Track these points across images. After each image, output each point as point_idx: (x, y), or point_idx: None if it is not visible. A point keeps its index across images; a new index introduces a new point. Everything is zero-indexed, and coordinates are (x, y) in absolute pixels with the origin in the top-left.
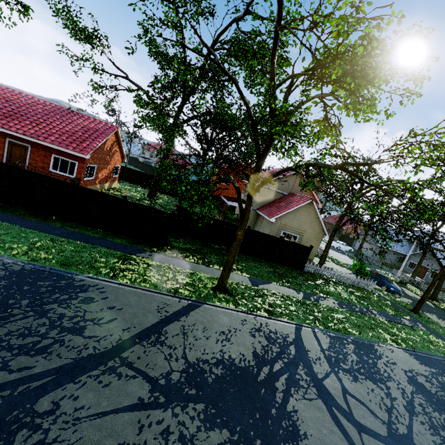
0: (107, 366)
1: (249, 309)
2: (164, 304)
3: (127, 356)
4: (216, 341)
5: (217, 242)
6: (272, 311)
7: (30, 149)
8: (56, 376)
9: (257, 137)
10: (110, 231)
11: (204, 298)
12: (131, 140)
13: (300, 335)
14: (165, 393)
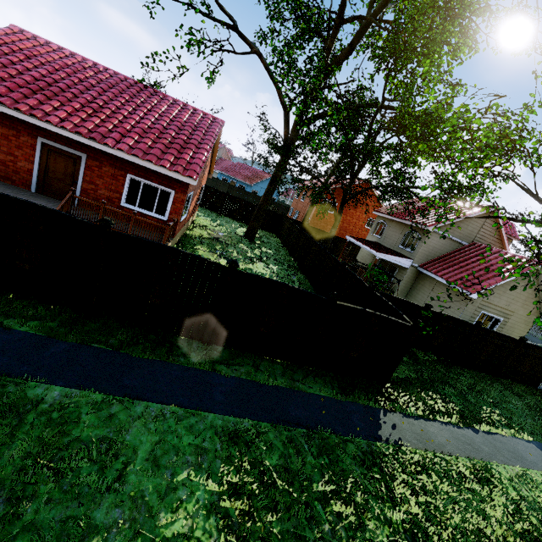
0: None
1: None
2: None
3: None
4: None
5: (422, 347)
6: None
7: (85, 162)
8: None
9: None
10: (289, 359)
11: None
12: None
13: None
14: None
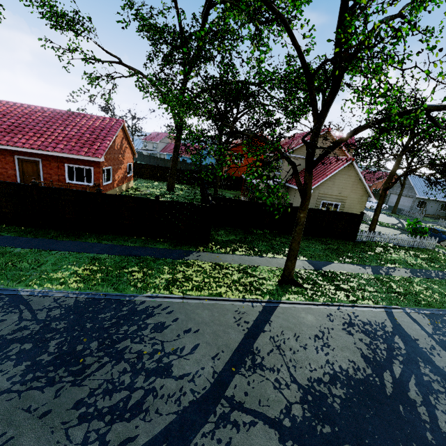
0: (216, 414)
1: (328, 300)
2: (239, 314)
3: (232, 394)
4: (316, 350)
5: (258, 226)
6: (353, 297)
7: (42, 163)
8: (166, 444)
9: (314, 92)
10: (148, 236)
11: (276, 296)
12: (132, 134)
13: (395, 321)
14: (297, 439)
